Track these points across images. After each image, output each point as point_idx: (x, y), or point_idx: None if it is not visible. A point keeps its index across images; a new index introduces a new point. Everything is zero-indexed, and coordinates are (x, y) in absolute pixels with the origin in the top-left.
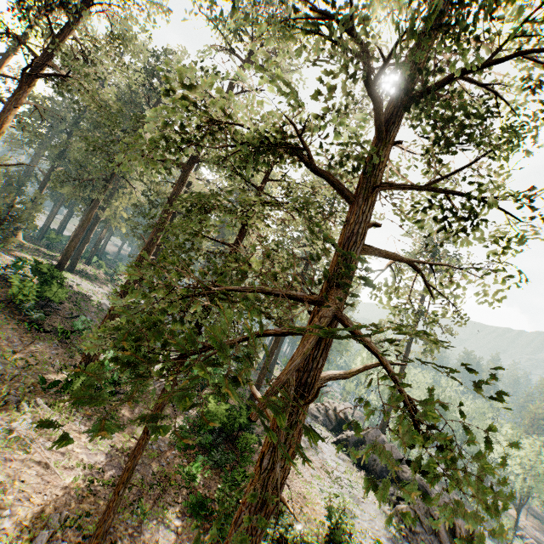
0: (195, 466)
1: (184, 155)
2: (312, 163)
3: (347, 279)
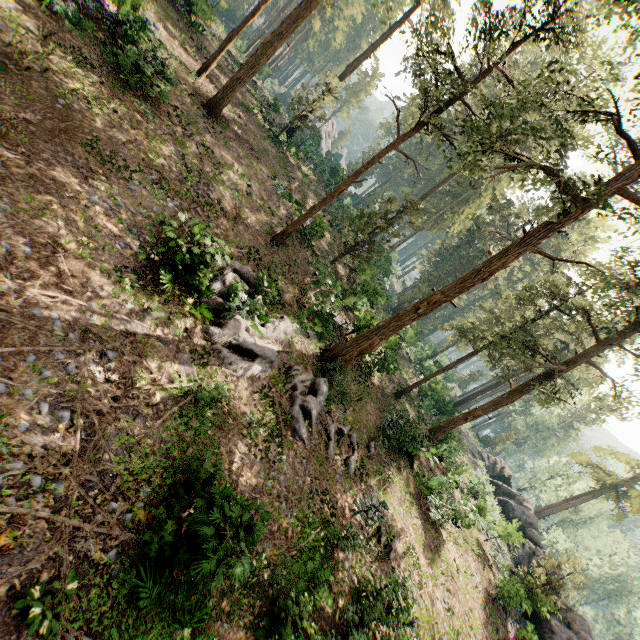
0: (424, 404)
1: (541, 297)
2: (590, 321)
3: (572, 366)
